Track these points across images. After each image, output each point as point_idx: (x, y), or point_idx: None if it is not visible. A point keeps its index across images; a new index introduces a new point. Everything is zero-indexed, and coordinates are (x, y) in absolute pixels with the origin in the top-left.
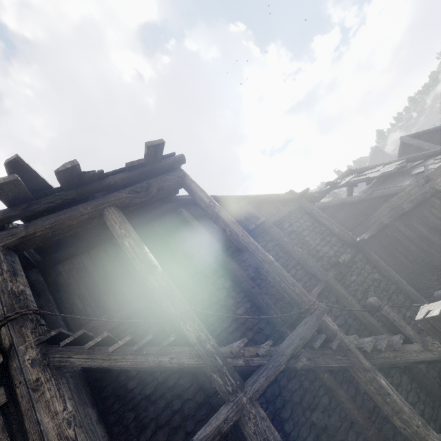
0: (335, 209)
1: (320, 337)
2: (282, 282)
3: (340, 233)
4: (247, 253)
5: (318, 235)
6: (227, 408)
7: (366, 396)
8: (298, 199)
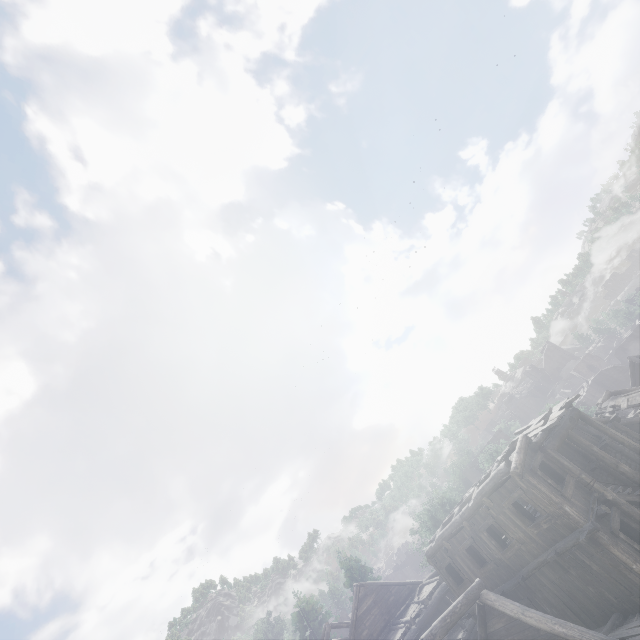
0: None
1: None
2: None
3: None
4: None
5: None
6: None
7: None
8: (612, 421)
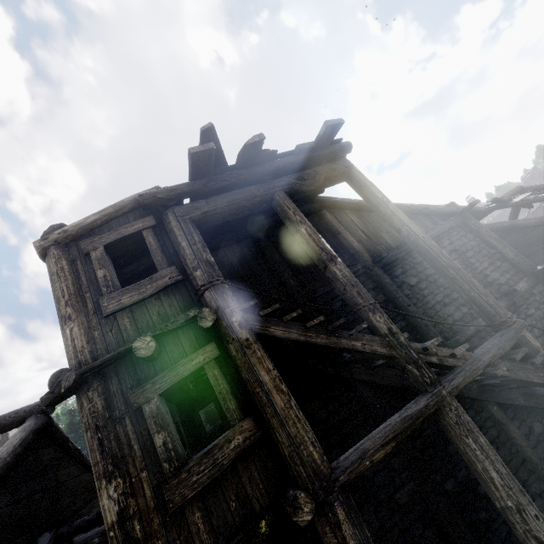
0: (498, 234)
1: (520, 350)
2: (472, 290)
3: (515, 259)
4: (428, 257)
5: (486, 258)
6: (426, 397)
7: (541, 437)
8: (462, 213)
